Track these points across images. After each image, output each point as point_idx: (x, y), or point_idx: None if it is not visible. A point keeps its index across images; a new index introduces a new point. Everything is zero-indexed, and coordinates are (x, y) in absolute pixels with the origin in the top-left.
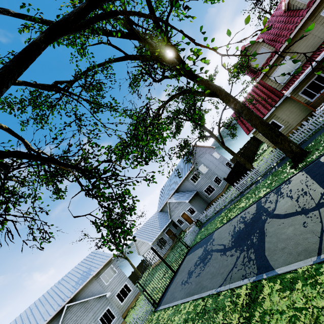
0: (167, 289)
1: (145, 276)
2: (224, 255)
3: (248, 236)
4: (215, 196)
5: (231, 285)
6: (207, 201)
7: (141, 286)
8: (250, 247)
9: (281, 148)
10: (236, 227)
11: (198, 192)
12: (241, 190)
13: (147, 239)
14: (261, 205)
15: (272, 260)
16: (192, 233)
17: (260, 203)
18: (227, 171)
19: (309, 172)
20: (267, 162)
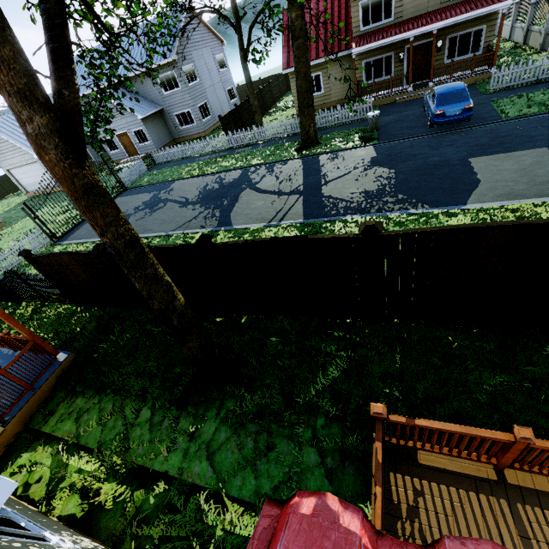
0: (78, 226)
1: (7, 205)
2: (184, 207)
3: (220, 198)
4: (190, 133)
5: (186, 231)
6: (174, 134)
7: (31, 211)
8: (218, 207)
9: (302, 123)
10: (209, 185)
11: (164, 111)
12: (233, 145)
13: (27, 144)
14: (248, 174)
15: (234, 220)
16: (135, 171)
17: (247, 172)
18: (224, 103)
19: (305, 163)
20: (280, 126)
